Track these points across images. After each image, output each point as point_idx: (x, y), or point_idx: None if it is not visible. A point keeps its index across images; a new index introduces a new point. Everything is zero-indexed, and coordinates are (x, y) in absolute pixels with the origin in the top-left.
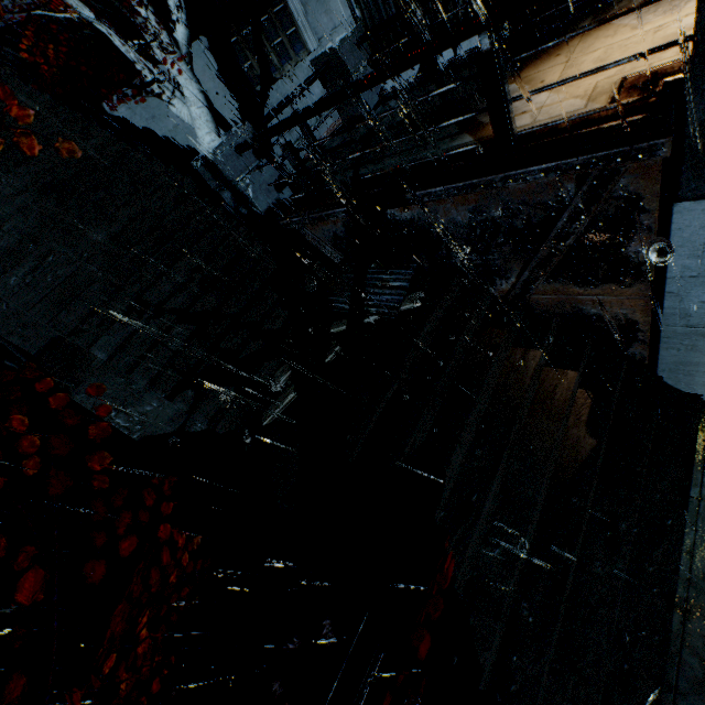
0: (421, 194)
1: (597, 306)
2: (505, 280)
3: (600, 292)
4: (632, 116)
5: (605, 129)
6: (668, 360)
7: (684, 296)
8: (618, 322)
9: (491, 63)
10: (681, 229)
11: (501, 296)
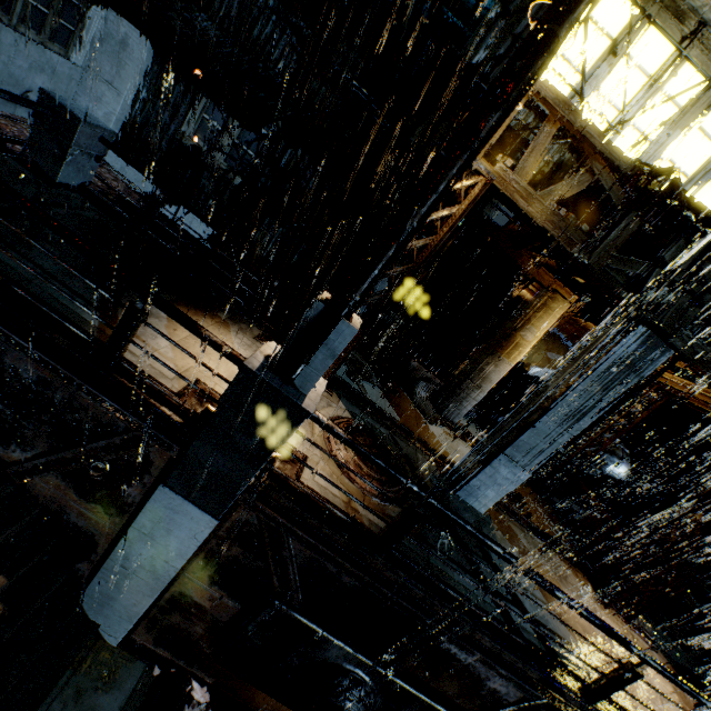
0: (4, 330)
1: (81, 517)
2: (22, 449)
3: (91, 508)
4: (180, 415)
5: (162, 412)
6: (96, 587)
7: (134, 544)
8: (87, 537)
9: (135, 316)
10: (157, 500)
11: (6, 461)
